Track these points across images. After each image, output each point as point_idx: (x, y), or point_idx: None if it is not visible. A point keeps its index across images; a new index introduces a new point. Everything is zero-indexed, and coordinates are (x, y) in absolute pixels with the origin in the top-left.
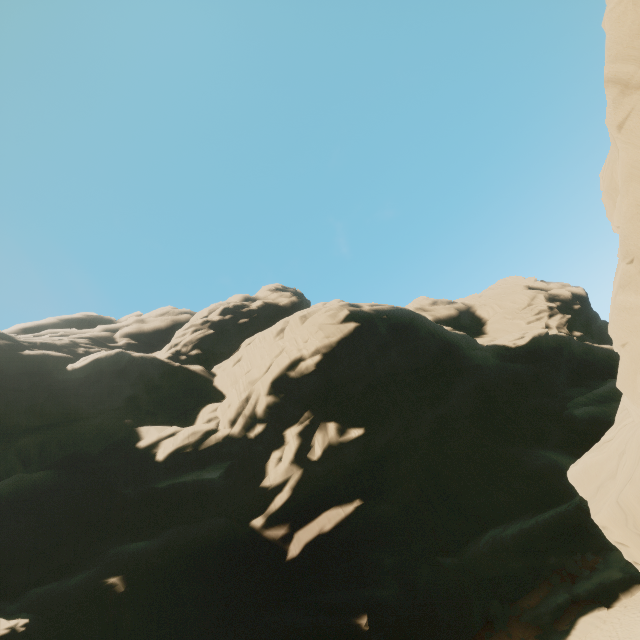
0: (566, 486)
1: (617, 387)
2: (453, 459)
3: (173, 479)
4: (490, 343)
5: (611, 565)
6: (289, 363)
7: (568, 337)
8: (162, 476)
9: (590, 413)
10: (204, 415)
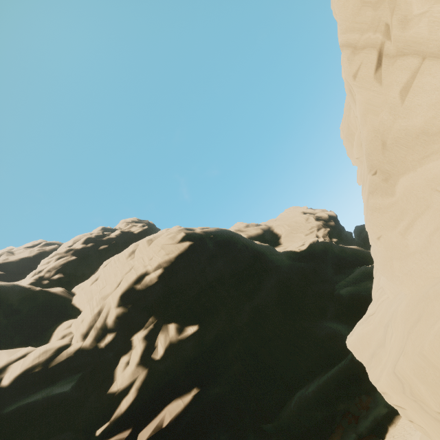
0: (343, 347)
1: (379, 272)
2: (267, 339)
3: (20, 402)
4: (284, 250)
5: (378, 403)
6: (136, 278)
7: (330, 242)
8: (7, 401)
9: (350, 291)
10: (59, 332)
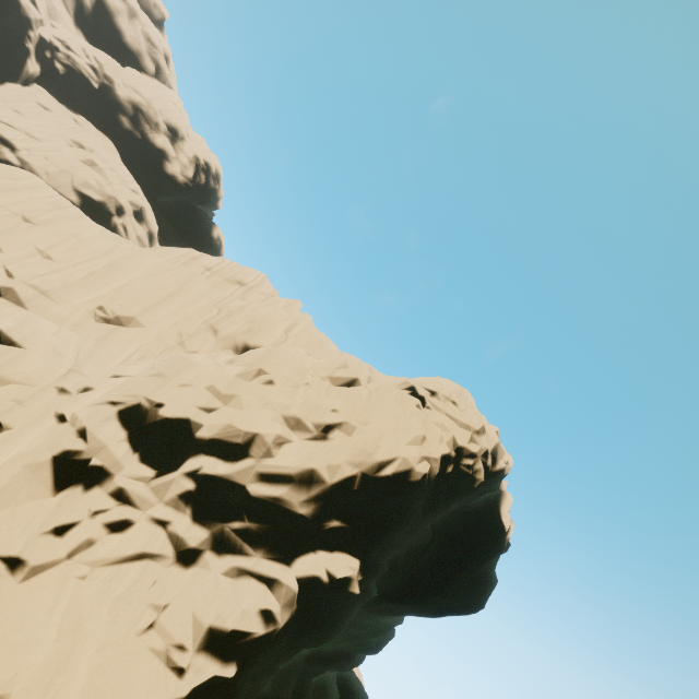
0: None
1: None
2: None
3: None
4: None
5: None
6: (7, 139)
7: None
8: None
9: None
10: None
